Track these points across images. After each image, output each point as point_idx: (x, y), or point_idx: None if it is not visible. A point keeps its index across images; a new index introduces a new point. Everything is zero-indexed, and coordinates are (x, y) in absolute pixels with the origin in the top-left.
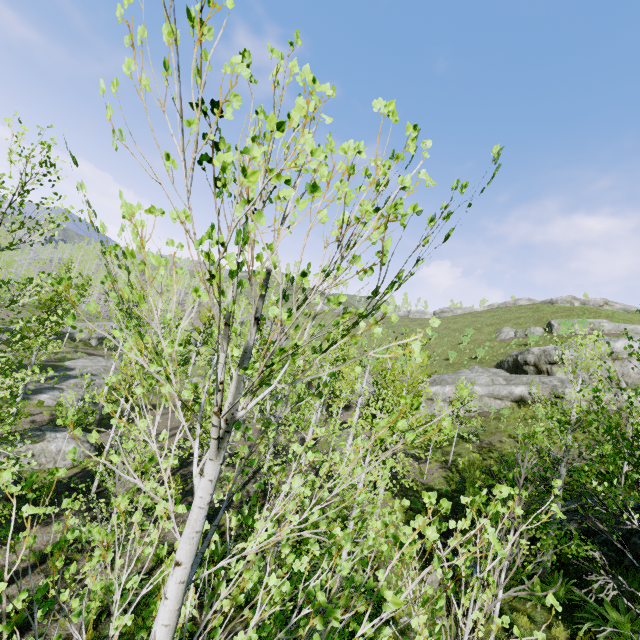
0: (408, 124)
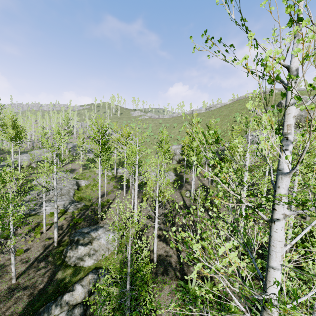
0: None
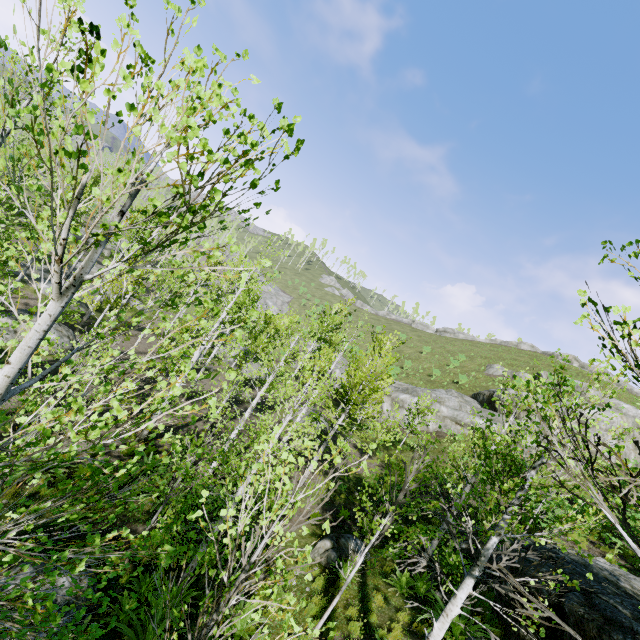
0: (215, 84)
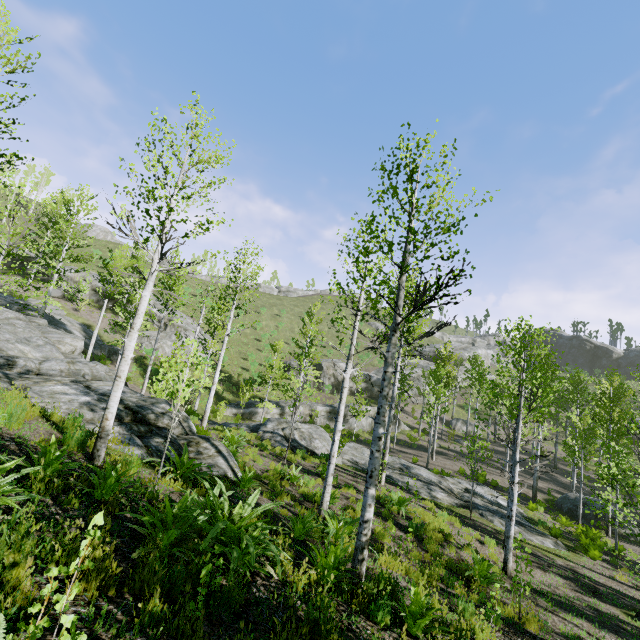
0: None
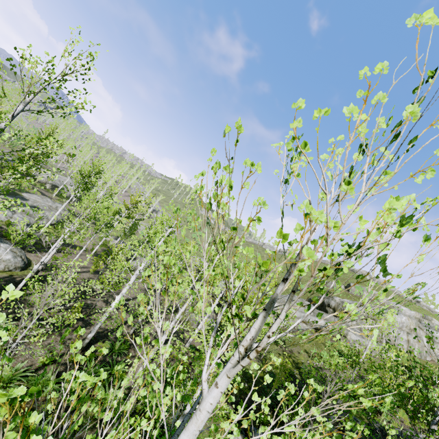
0: None
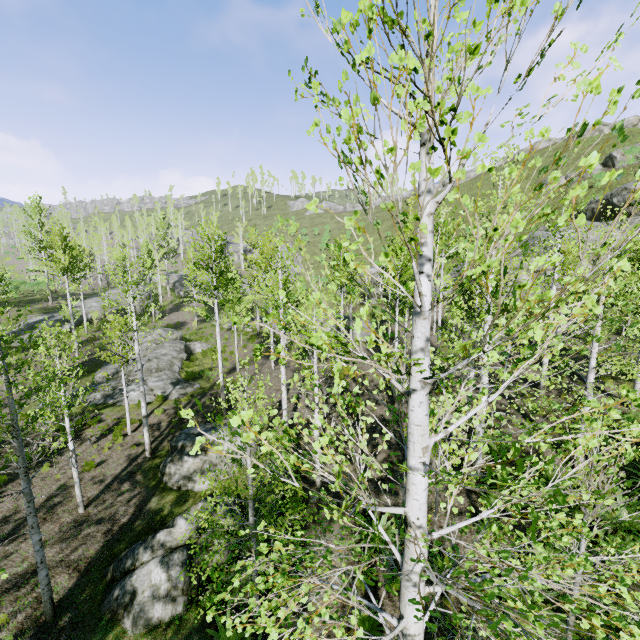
0: None
